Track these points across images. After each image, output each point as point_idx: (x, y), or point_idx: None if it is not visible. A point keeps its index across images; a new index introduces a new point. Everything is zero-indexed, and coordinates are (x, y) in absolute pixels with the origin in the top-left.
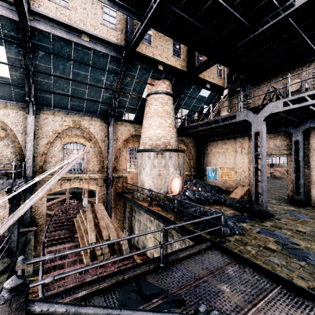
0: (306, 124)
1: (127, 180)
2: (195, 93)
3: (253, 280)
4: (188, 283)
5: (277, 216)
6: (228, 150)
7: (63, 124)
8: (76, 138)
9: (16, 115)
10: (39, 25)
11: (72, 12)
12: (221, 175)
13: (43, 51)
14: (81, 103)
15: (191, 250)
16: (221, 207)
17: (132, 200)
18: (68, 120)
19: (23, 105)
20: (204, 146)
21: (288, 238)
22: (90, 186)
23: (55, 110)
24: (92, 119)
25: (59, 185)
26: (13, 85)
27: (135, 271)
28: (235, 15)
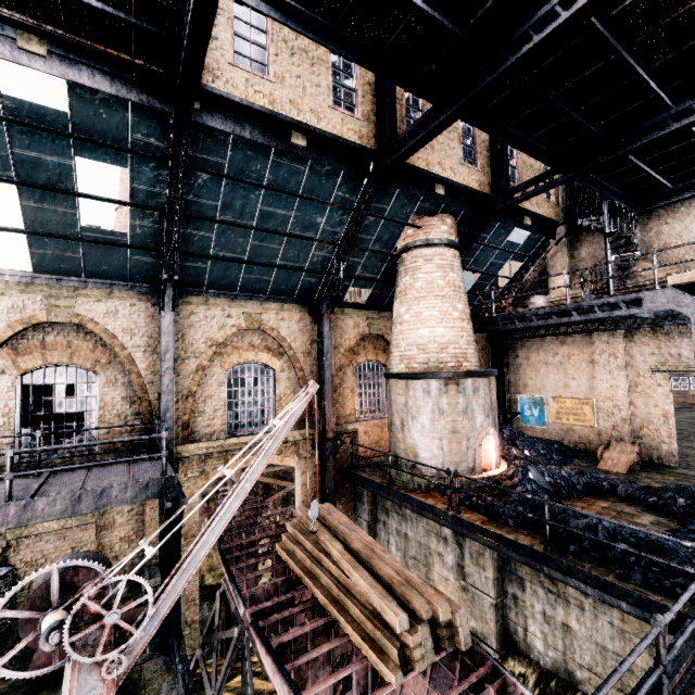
0: None
1: (357, 439)
2: (500, 237)
3: None
4: None
5: None
6: (572, 359)
7: (226, 324)
8: (253, 352)
9: (132, 311)
10: (211, 119)
11: (275, 86)
12: (558, 415)
13: (209, 172)
14: (266, 275)
15: (687, 658)
16: (614, 504)
17: (393, 492)
18: (236, 313)
19: (146, 288)
20: (508, 349)
21: None
22: (286, 460)
23: (209, 295)
24: (283, 308)
25: (222, 463)
26: (133, 247)
27: None
28: (649, 85)
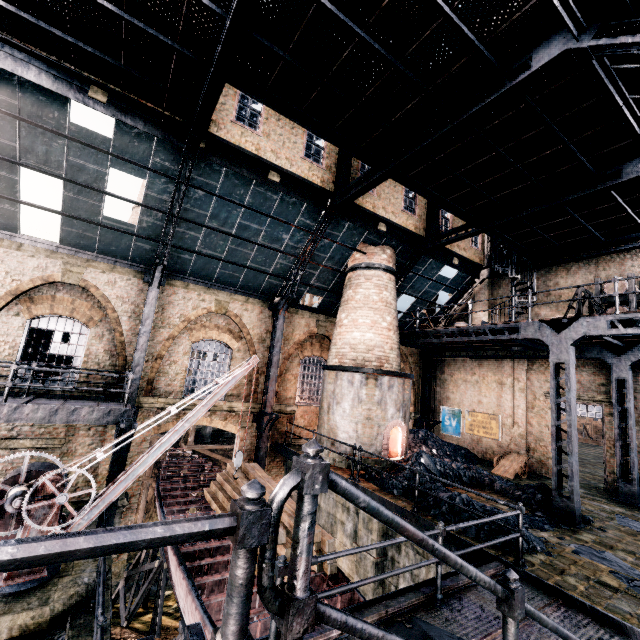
0: (637, 352)
1: (294, 420)
2: (432, 271)
3: (598, 636)
4: (495, 632)
5: (598, 523)
6: (486, 380)
7: (199, 306)
8: (217, 331)
9: (127, 284)
10: (212, 155)
11: (262, 139)
12: (471, 427)
13: (204, 191)
14: (238, 272)
15: None
16: (487, 494)
17: None
18: (209, 299)
19: (141, 268)
20: (437, 366)
21: (631, 568)
22: (229, 426)
23: (190, 281)
24: (248, 301)
25: (174, 418)
26: (138, 236)
27: (401, 603)
28: (524, 175)
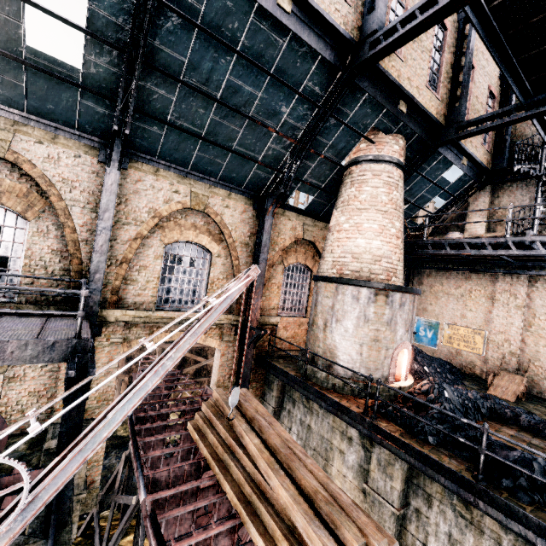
0: None
1: (276, 332)
2: (437, 171)
3: None
4: None
5: None
6: (473, 294)
7: (172, 199)
8: (194, 232)
9: (76, 163)
10: None
11: None
12: (450, 340)
13: (181, 15)
14: (220, 158)
15: None
16: (519, 433)
17: (308, 387)
18: (184, 191)
19: (94, 142)
20: (414, 276)
21: None
22: (208, 340)
23: (160, 165)
24: (230, 196)
25: (147, 333)
26: (84, 89)
27: None
28: None
